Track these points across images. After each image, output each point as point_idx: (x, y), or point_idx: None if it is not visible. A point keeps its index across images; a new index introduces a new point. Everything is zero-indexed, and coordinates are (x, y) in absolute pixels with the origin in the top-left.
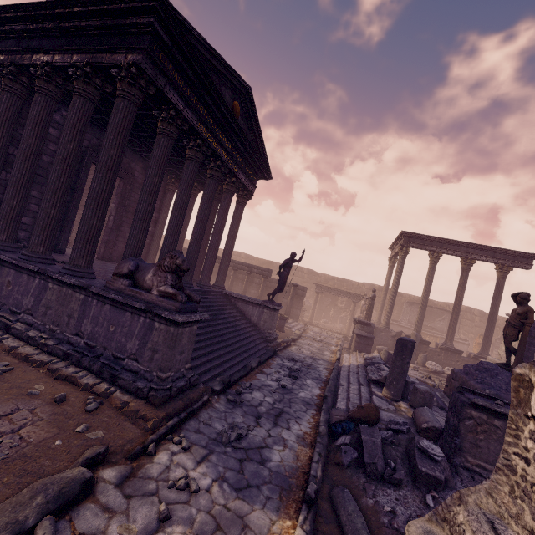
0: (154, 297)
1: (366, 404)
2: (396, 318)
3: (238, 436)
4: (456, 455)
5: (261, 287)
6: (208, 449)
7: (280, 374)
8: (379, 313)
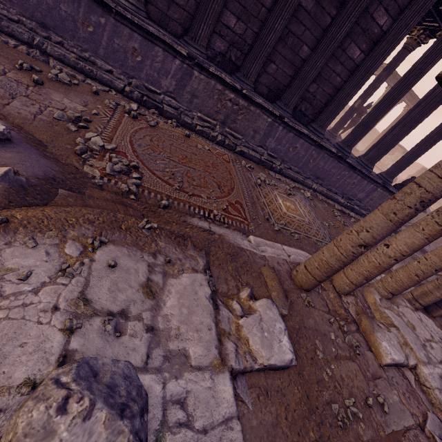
0: None
1: None
2: None
3: None
4: None
5: None
6: None
7: None
8: None
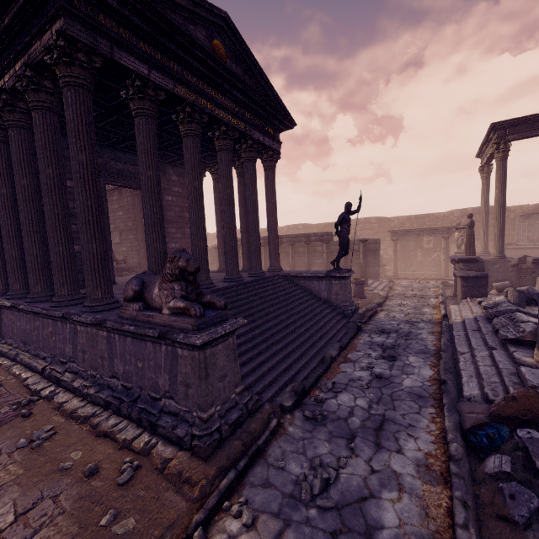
0: (166, 317)
1: (519, 392)
2: (508, 241)
3: (325, 483)
4: None
5: (325, 255)
6: (282, 518)
7: (370, 357)
8: (483, 242)
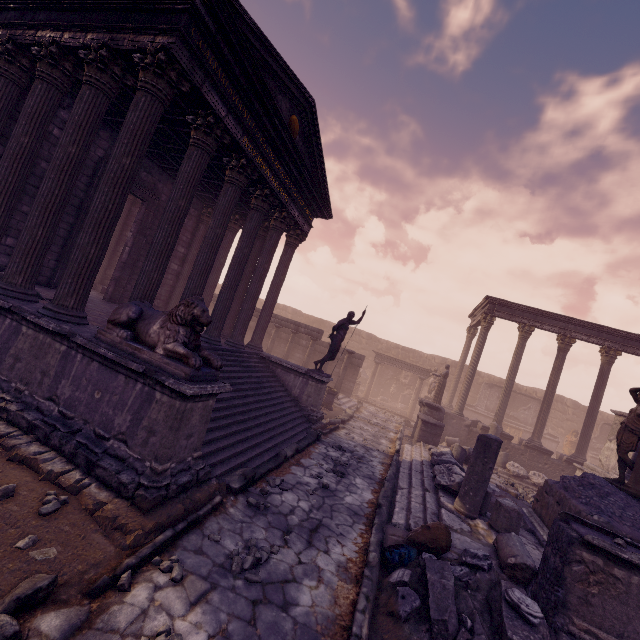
0: (158, 357)
1: (434, 523)
2: (471, 402)
3: (255, 562)
4: (557, 613)
5: (308, 352)
6: (209, 581)
7: (322, 467)
8: (450, 395)
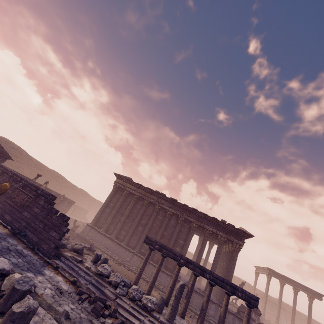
0: (257, 323)
1: None
2: None
3: None
4: None
5: None
6: None
7: None
8: None
